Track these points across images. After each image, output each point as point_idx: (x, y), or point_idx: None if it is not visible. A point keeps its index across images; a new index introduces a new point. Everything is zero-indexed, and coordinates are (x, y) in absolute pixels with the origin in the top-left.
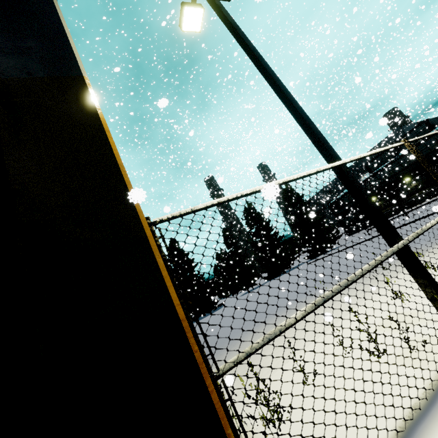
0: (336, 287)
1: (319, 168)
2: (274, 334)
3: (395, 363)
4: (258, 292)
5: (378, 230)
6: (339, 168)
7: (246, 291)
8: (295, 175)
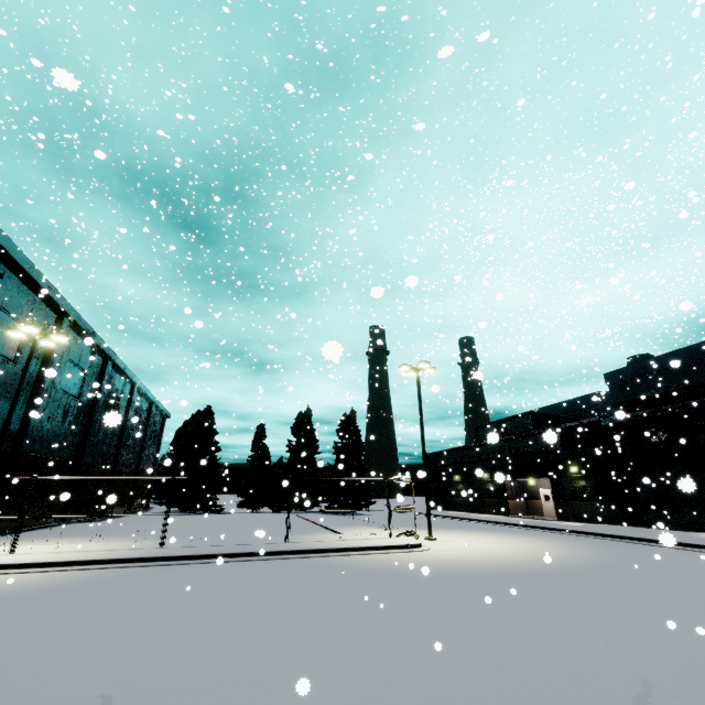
0: None
1: None
2: None
3: None
4: None
5: None
6: None
7: (260, 510)
8: None
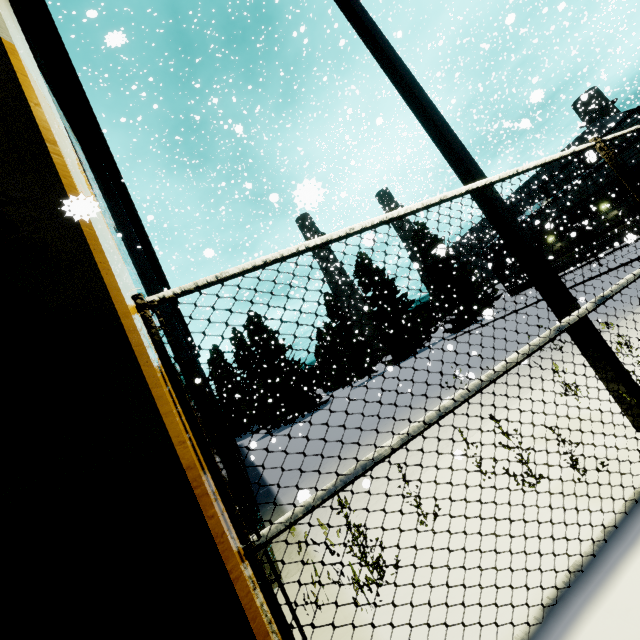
0: (461, 392)
1: (444, 195)
2: (354, 474)
3: (549, 506)
4: (329, 409)
5: (541, 294)
6: (481, 192)
7: (361, 381)
8: (402, 209)
